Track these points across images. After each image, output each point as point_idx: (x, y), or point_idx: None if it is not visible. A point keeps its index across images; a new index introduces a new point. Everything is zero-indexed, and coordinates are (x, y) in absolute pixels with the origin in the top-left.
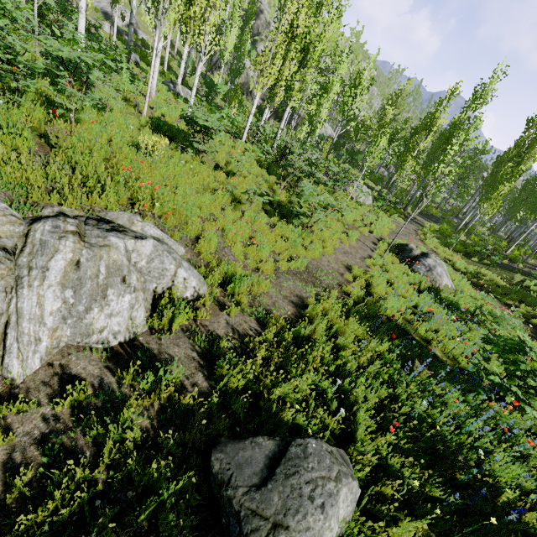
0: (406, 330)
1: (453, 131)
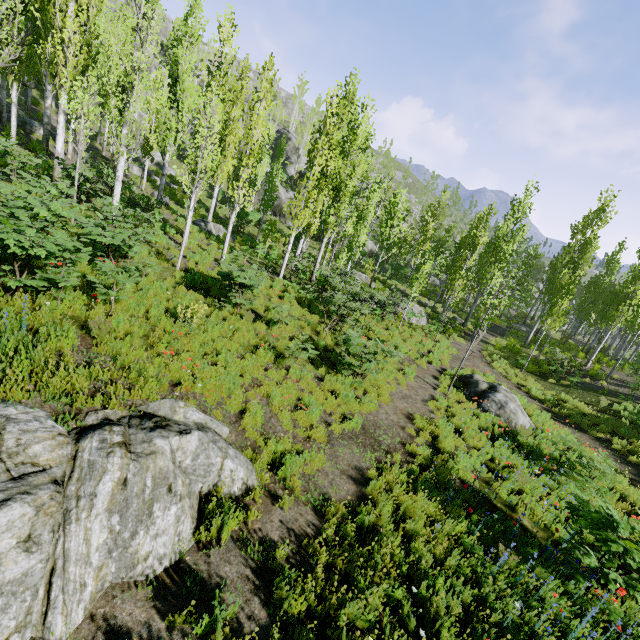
0: (485, 495)
1: (498, 244)
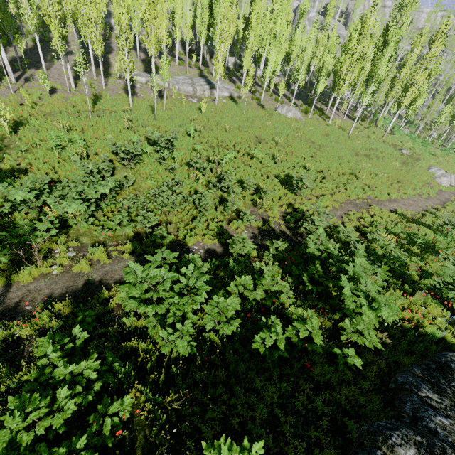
0: None
1: None
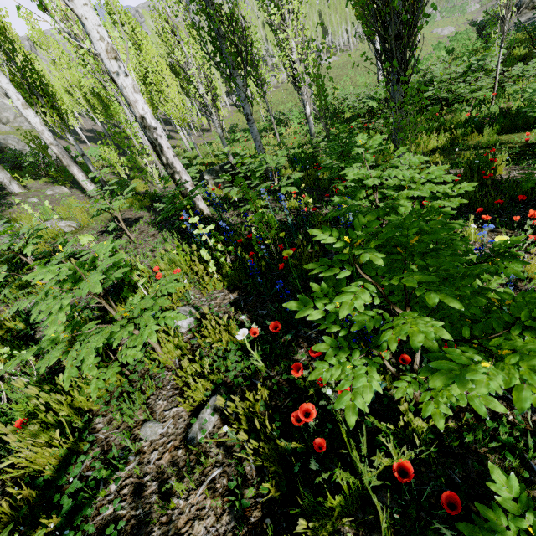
0: None
1: None
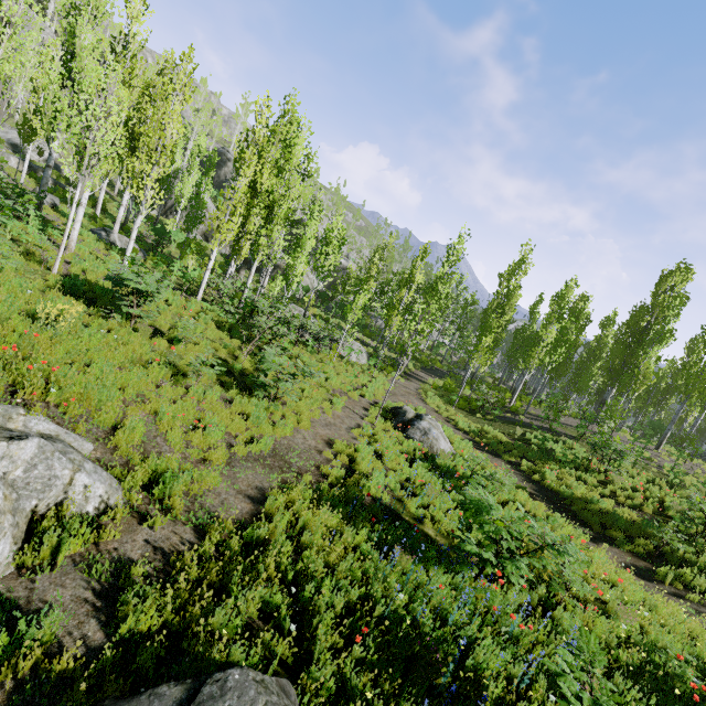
0: (395, 510)
1: (436, 285)
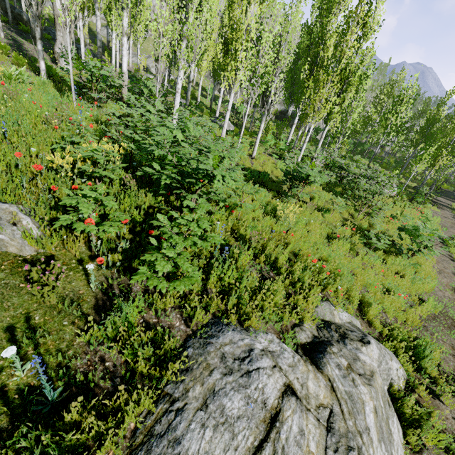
0: None
1: None
